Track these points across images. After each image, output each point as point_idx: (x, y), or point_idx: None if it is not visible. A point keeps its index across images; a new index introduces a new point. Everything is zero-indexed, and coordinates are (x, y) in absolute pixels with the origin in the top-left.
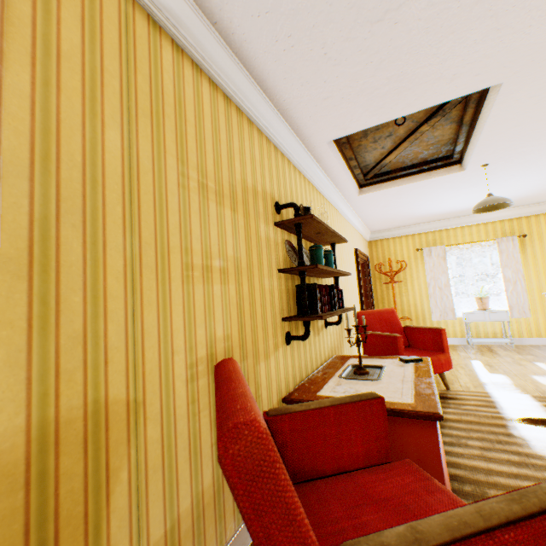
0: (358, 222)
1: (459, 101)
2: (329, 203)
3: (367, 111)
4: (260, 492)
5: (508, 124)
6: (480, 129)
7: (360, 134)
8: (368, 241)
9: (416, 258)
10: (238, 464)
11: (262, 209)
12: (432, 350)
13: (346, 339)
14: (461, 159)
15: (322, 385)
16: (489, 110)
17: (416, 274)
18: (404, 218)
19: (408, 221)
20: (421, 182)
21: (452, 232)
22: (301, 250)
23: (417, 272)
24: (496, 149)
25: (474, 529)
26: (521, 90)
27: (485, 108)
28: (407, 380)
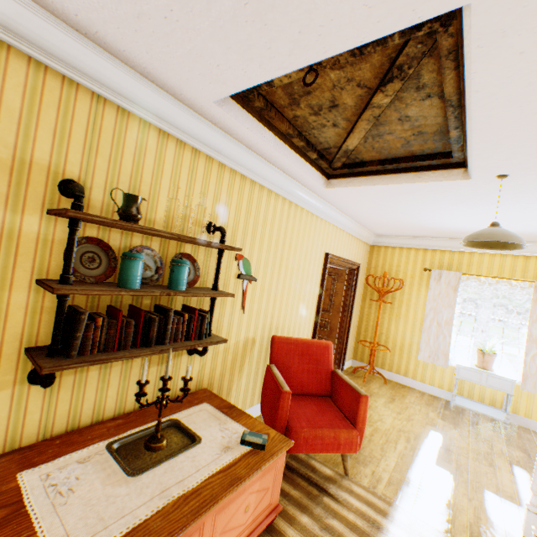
0: (346, 221)
1: (423, 51)
2: (272, 192)
3: (230, 50)
4: None
5: (521, 106)
6: (469, 110)
7: (285, 97)
8: (370, 245)
9: (421, 280)
10: None
11: (3, 187)
12: (347, 416)
13: (256, 364)
14: (464, 161)
15: (67, 451)
16: (469, 72)
17: (416, 298)
18: (412, 228)
19: (419, 231)
20: (407, 186)
21: (477, 258)
22: (67, 259)
23: (417, 296)
24: (515, 152)
25: None
26: (525, 28)
27: (465, 68)
28: (171, 492)
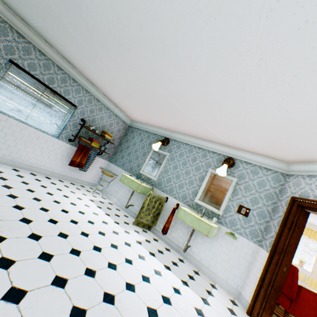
0: None
1: None
2: None
3: None
4: (296, 274)
5: None
6: None
7: None
8: None
9: None
10: (295, 270)
11: None
12: None
13: None
14: None
15: None
16: None
17: None
18: None
19: None
20: None
21: None
22: None
23: None
24: None
25: (313, 292)
26: None
27: None
28: None
